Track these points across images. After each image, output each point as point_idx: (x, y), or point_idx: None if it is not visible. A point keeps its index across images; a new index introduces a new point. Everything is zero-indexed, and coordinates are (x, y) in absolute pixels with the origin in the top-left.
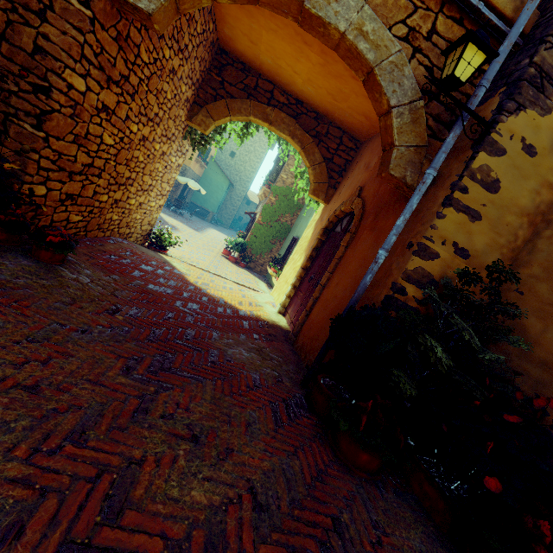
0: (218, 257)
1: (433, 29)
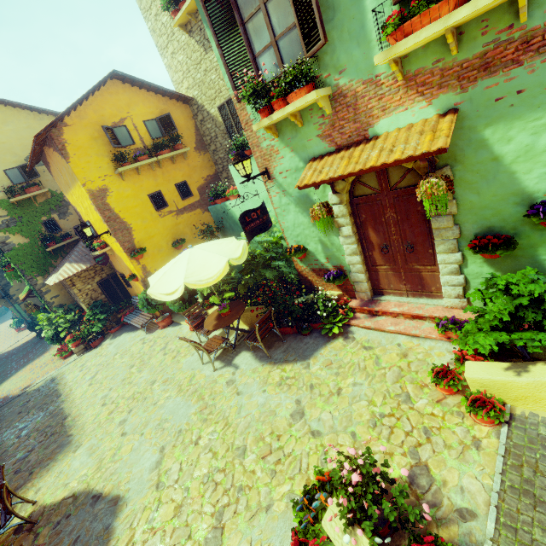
0: (16, 335)
1: None
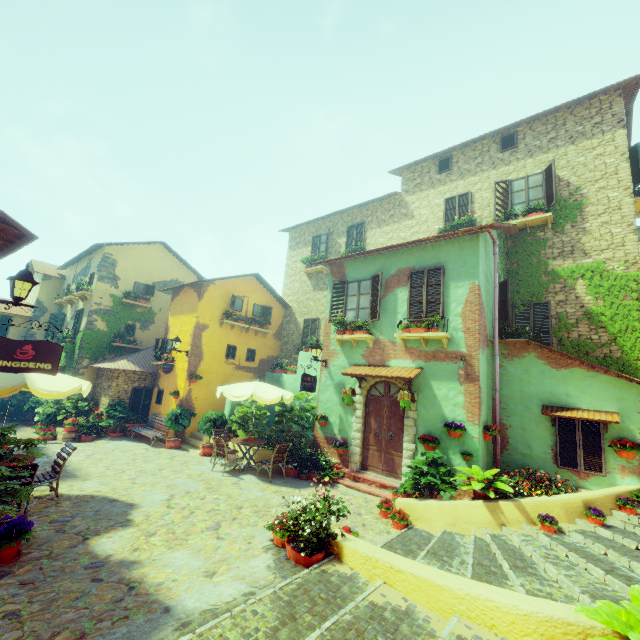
0: None
1: None
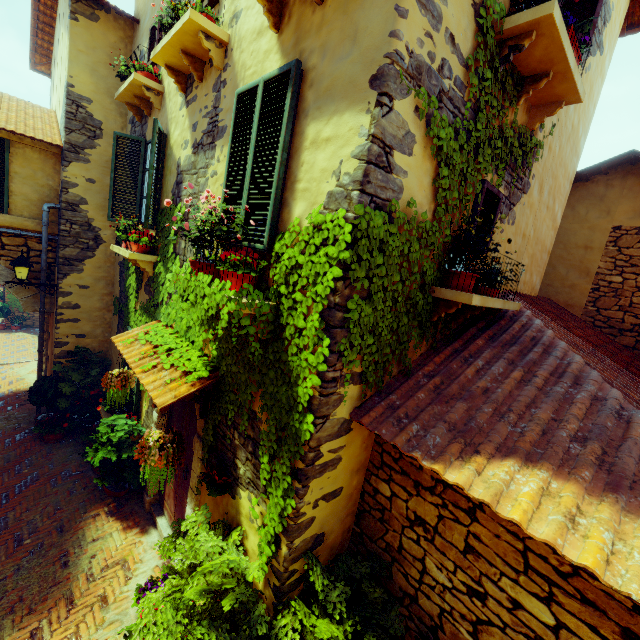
0: None
1: (3, 244)
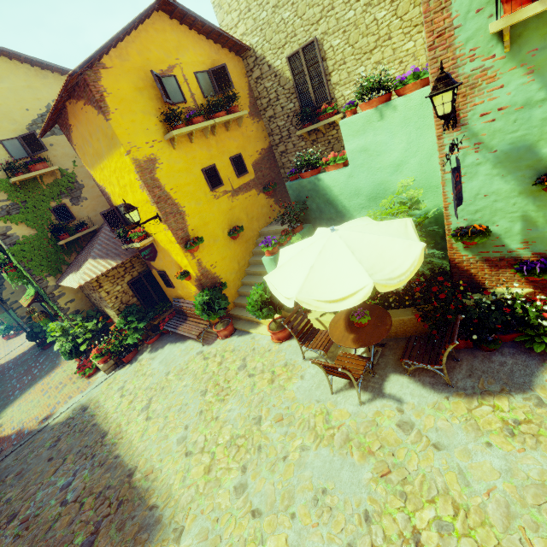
0: (5, 344)
1: None
